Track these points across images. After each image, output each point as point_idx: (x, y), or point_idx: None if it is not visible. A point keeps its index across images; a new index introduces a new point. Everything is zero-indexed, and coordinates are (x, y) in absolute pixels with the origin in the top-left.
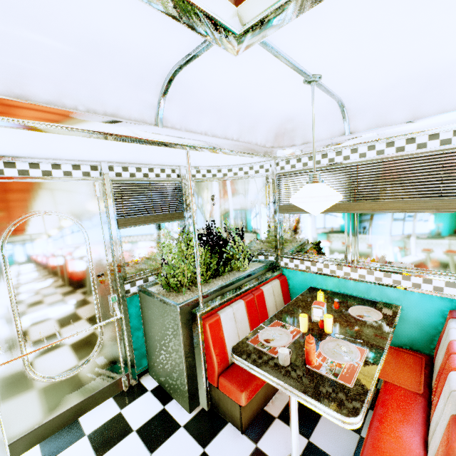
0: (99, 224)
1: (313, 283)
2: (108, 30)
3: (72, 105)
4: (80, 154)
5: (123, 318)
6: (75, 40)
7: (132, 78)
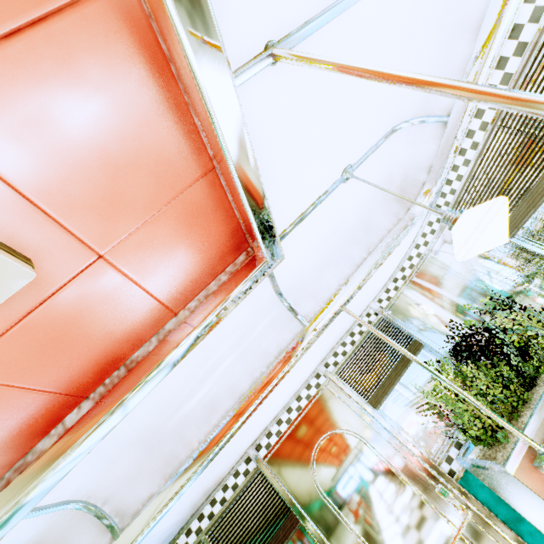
0: (359, 418)
1: None
2: (236, 327)
3: (259, 373)
4: (300, 379)
5: (480, 513)
6: (232, 346)
7: (267, 323)
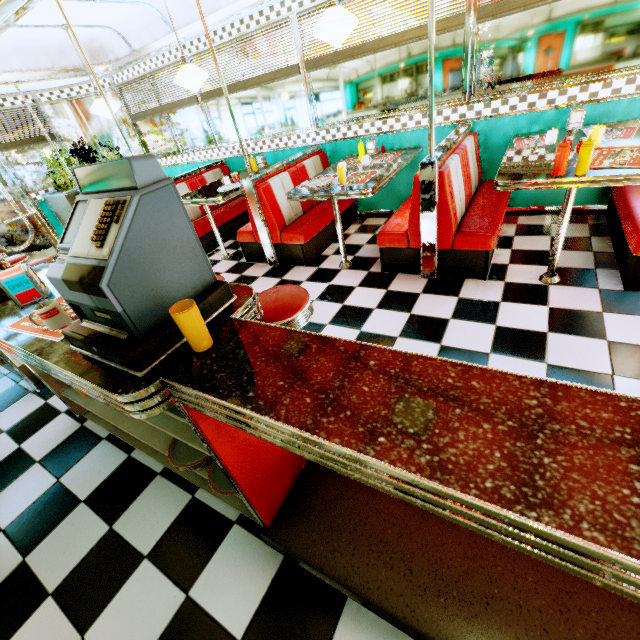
0: None
1: (173, 174)
2: None
3: None
4: None
5: (41, 217)
6: None
7: None
